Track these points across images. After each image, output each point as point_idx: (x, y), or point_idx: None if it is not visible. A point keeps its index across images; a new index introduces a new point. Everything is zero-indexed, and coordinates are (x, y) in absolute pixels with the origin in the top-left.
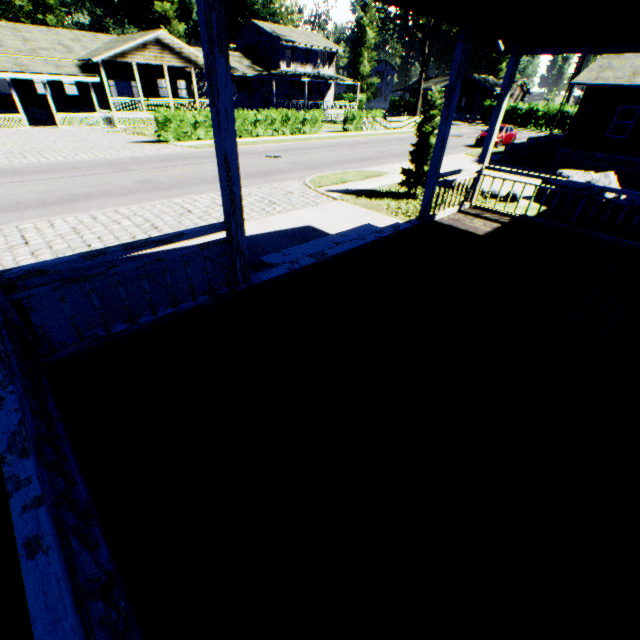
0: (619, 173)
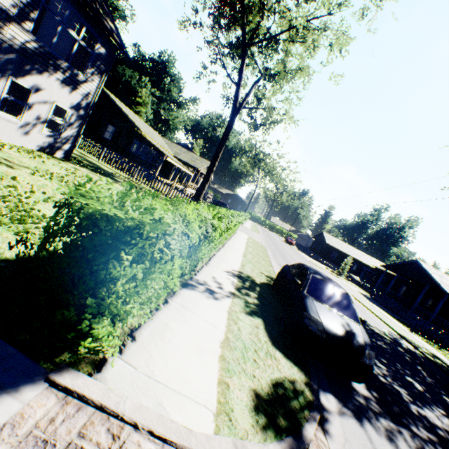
0: (332, 268)
